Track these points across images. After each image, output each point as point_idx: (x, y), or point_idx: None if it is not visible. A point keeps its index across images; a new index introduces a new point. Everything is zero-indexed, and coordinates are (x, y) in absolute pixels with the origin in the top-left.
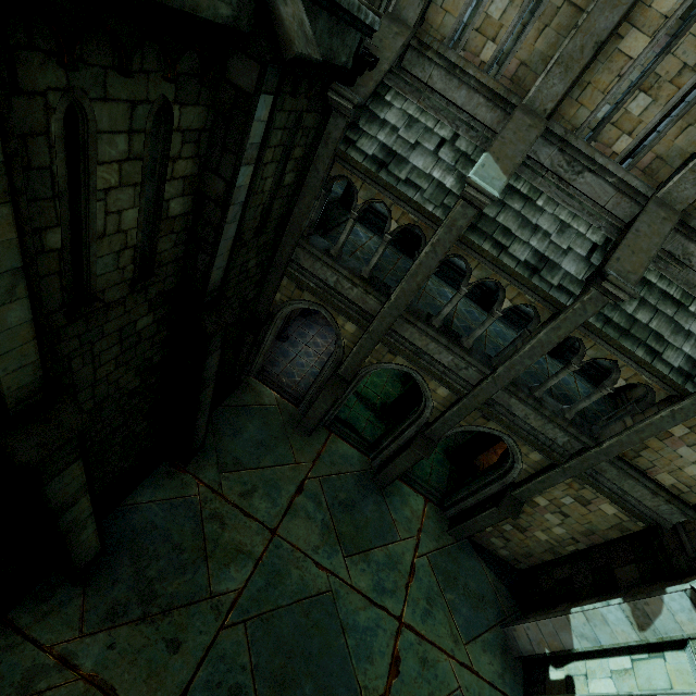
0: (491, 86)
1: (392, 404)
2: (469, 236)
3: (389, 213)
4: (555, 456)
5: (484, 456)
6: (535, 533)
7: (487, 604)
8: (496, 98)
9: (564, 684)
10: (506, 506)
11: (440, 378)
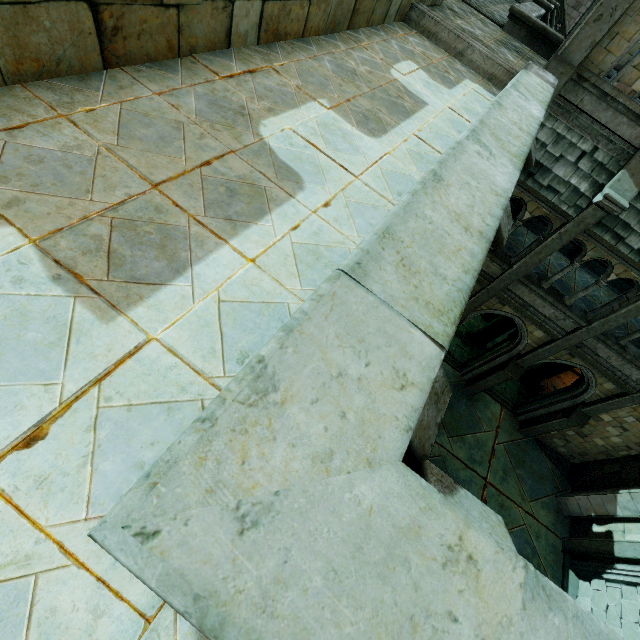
0: (637, 111)
1: (476, 333)
2: (593, 229)
3: (525, 207)
4: (627, 387)
5: (548, 378)
6: (594, 439)
7: (546, 481)
8: (639, 120)
9: (604, 535)
10: (575, 418)
11: (540, 325)
